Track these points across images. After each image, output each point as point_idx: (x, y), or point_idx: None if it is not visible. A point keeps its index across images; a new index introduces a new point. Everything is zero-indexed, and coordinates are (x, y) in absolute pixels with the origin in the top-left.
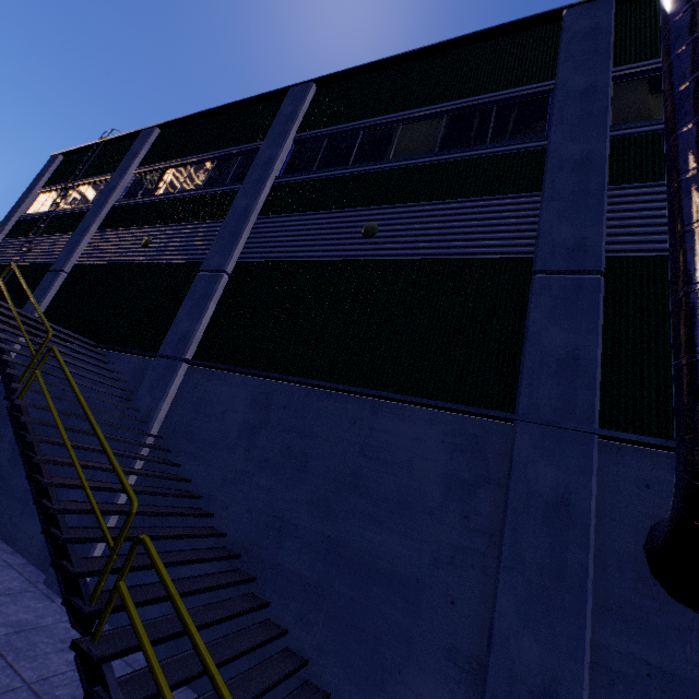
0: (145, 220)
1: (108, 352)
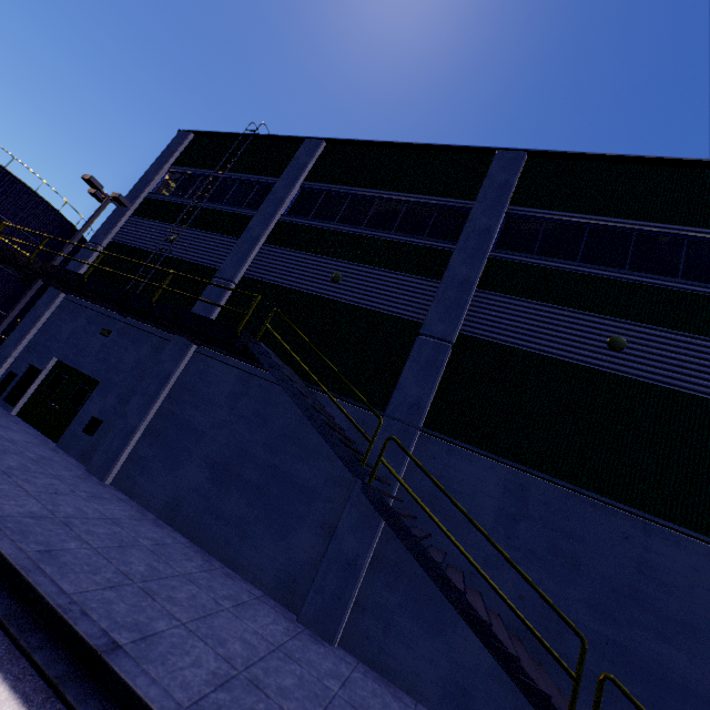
0: (329, 249)
1: (313, 391)
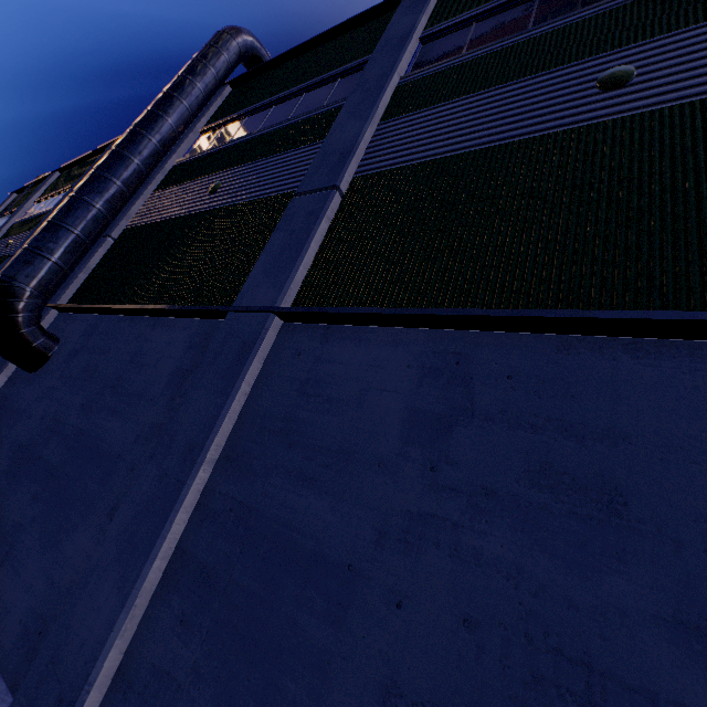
0: (18, 231)
1: None
